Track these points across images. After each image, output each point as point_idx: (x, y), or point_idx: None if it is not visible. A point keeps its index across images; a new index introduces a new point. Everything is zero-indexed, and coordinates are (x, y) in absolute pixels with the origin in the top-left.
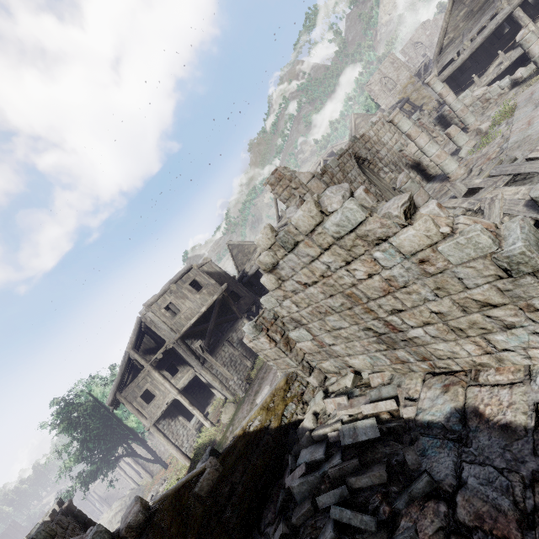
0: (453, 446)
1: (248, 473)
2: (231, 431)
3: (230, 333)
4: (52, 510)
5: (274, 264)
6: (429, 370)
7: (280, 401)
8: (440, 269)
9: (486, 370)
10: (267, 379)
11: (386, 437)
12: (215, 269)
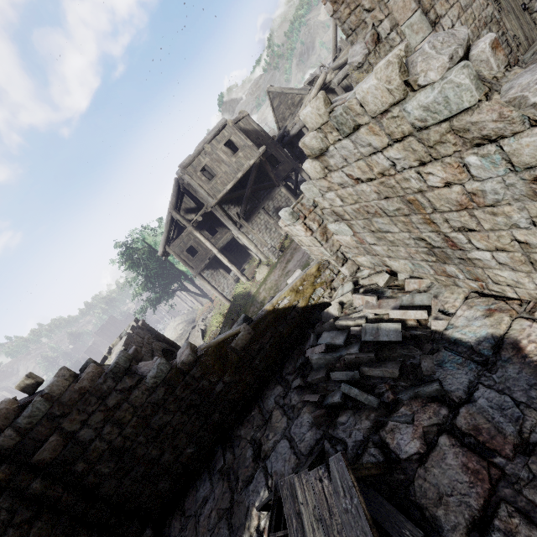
0: (475, 368)
1: (275, 338)
2: (263, 289)
3: (266, 201)
4: (132, 326)
5: (323, 151)
6: (477, 290)
7: (309, 285)
8: None
9: None
10: (299, 251)
11: (407, 341)
12: (252, 127)
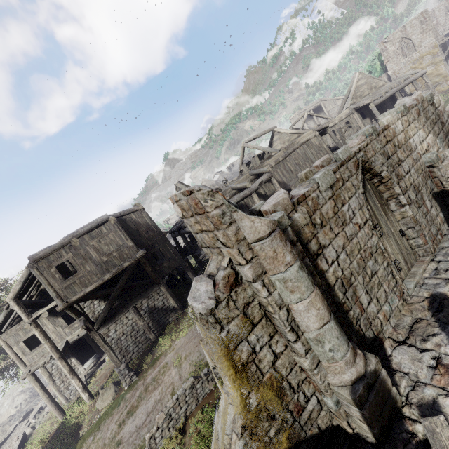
0: None
1: None
2: None
3: (140, 298)
4: None
5: None
6: None
7: None
8: None
9: None
10: (147, 401)
11: None
12: (144, 220)
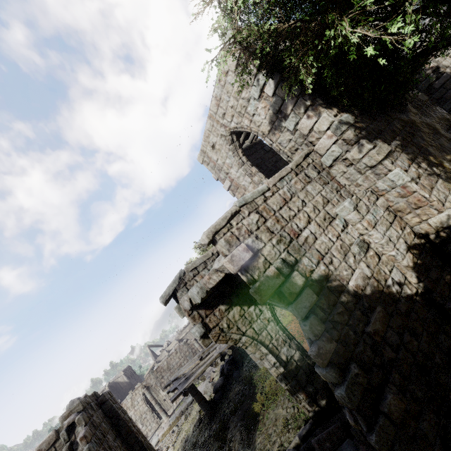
0: None
1: None
2: None
3: None
4: None
5: None
6: None
7: None
8: None
9: None
10: None
11: None
12: (124, 380)
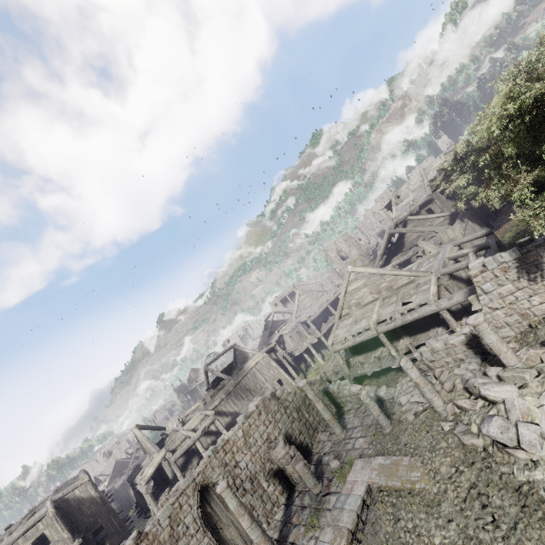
0: None
1: None
2: None
3: None
4: None
5: None
6: None
7: None
8: None
9: None
10: None
11: None
12: (89, 493)
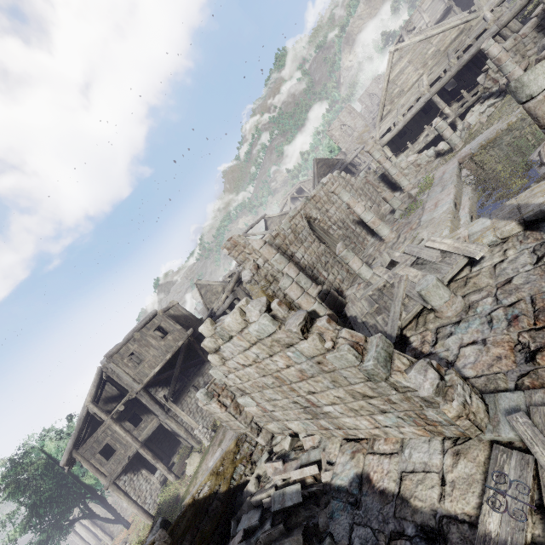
0: (350, 509)
1: (197, 541)
2: (194, 485)
3: (196, 377)
4: None
5: (216, 349)
6: (345, 436)
7: (229, 464)
8: (331, 369)
9: (379, 440)
10: None
11: (307, 501)
12: (181, 312)
